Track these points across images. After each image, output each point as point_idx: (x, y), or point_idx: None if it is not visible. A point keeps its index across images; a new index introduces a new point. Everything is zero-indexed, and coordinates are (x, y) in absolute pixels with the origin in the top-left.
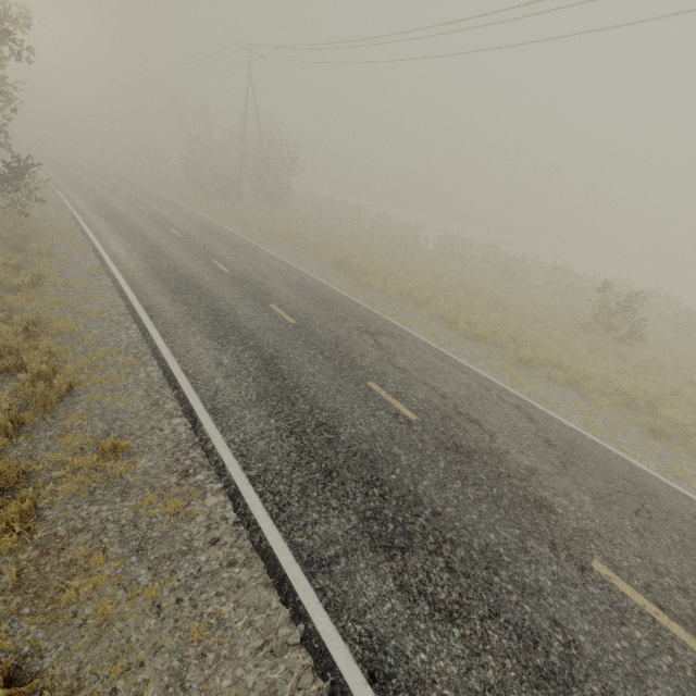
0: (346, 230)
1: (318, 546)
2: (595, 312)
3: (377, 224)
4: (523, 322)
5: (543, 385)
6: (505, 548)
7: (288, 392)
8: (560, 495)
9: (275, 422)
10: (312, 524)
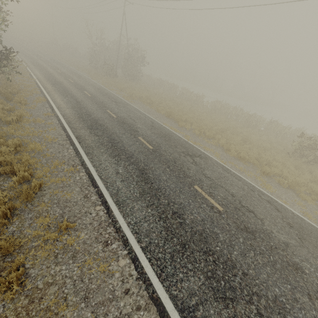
0: (168, 95)
1: (185, 297)
2: (296, 147)
3: (183, 93)
4: (261, 151)
5: (276, 187)
6: (285, 298)
7: (155, 191)
8: (304, 260)
9: (151, 211)
10: (180, 281)
